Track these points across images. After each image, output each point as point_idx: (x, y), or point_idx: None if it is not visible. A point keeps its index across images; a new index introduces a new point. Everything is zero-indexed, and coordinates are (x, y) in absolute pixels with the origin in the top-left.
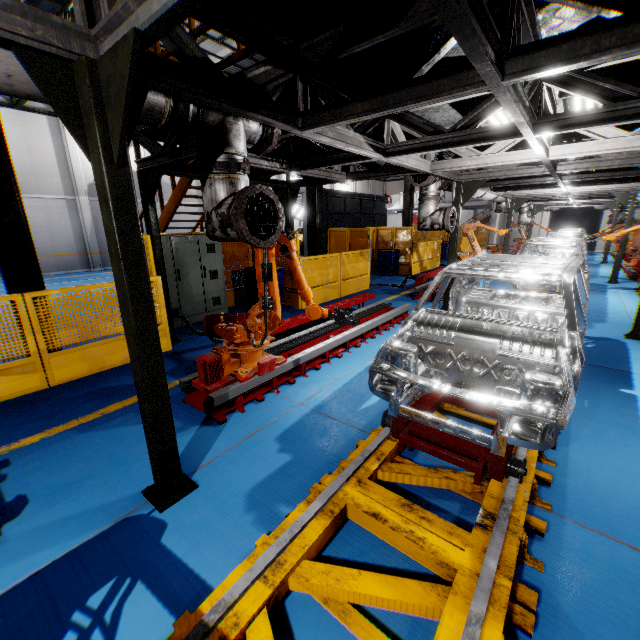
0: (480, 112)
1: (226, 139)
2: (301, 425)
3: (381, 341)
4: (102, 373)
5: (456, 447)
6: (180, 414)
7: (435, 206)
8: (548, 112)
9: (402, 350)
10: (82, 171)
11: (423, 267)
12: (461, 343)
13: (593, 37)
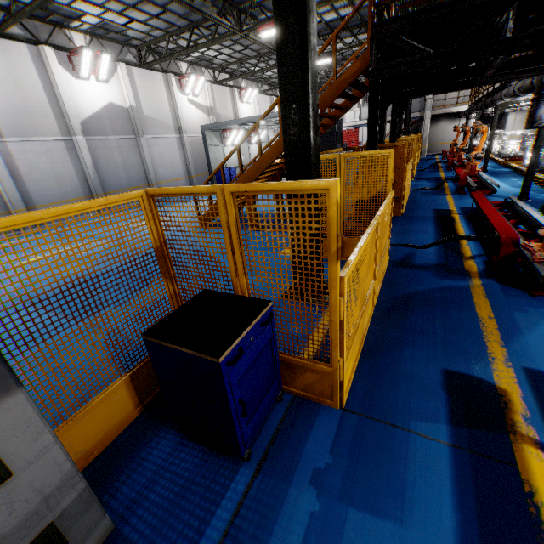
0: None
1: None
2: None
3: None
4: (386, 289)
5: None
6: None
7: None
8: None
9: None
10: (73, 108)
11: (414, 173)
12: None
13: None
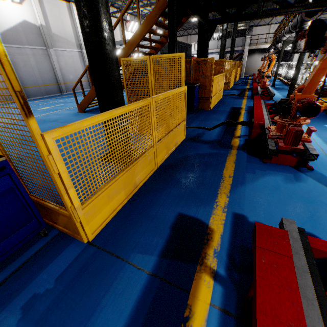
0: None
1: None
2: None
3: None
4: (173, 155)
5: None
6: (276, 169)
7: None
8: None
9: None
10: None
11: (230, 85)
12: None
13: None
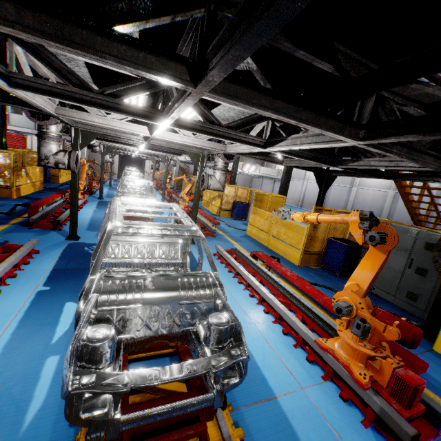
0: (127, 88)
1: None
2: None
3: (12, 295)
4: None
5: (178, 417)
6: None
7: (58, 146)
8: (158, 106)
9: (101, 342)
10: None
11: (27, 190)
12: (150, 303)
13: (259, 94)
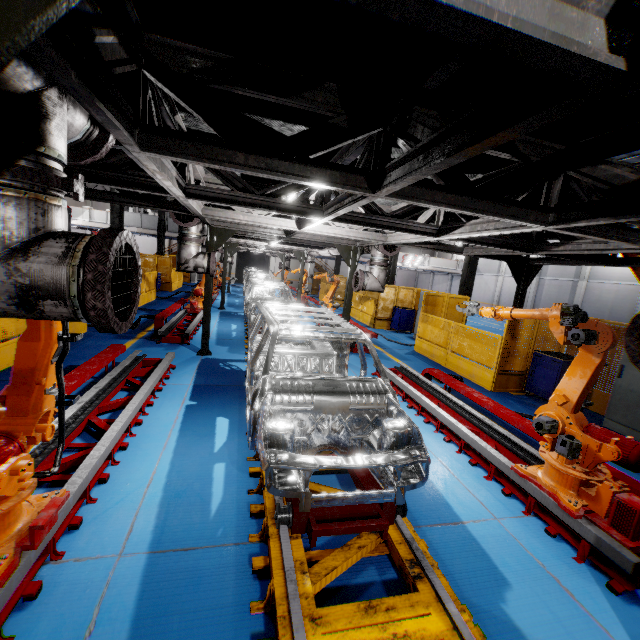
0: (287, 187)
1: (43, 128)
2: (153, 591)
3: (164, 408)
4: None
5: (359, 512)
6: None
7: (198, 248)
8: (308, 197)
9: (285, 430)
10: None
11: (142, 300)
12: (320, 405)
13: (432, 191)
